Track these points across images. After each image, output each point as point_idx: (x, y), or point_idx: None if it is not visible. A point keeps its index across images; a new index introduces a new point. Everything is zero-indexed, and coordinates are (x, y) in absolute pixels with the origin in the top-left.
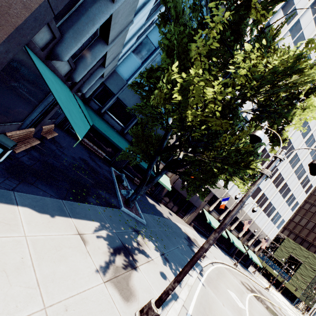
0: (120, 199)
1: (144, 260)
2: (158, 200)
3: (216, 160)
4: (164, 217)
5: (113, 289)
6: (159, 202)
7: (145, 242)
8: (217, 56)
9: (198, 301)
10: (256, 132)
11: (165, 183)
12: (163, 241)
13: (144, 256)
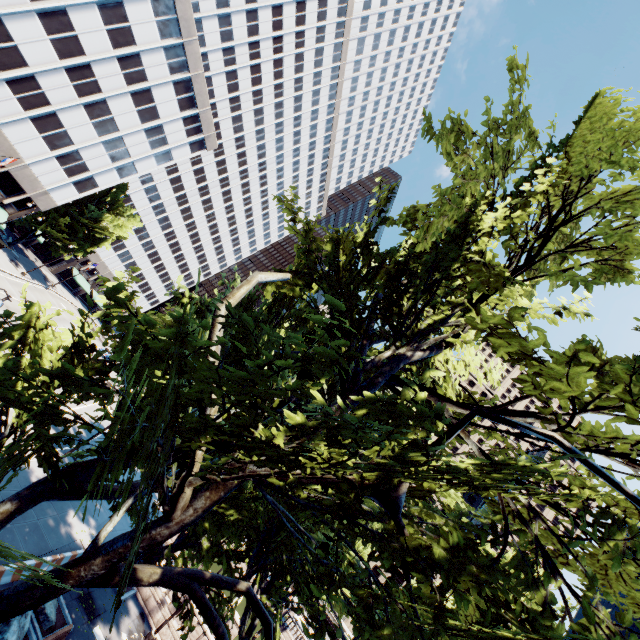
0: (5, 242)
1: (20, 268)
2: (27, 246)
3: (64, 246)
4: (30, 259)
5: (14, 267)
6: (28, 248)
7: (20, 264)
8: (75, 214)
9: (39, 288)
10: (70, 246)
11: (39, 237)
12: (28, 268)
13: (20, 267)
